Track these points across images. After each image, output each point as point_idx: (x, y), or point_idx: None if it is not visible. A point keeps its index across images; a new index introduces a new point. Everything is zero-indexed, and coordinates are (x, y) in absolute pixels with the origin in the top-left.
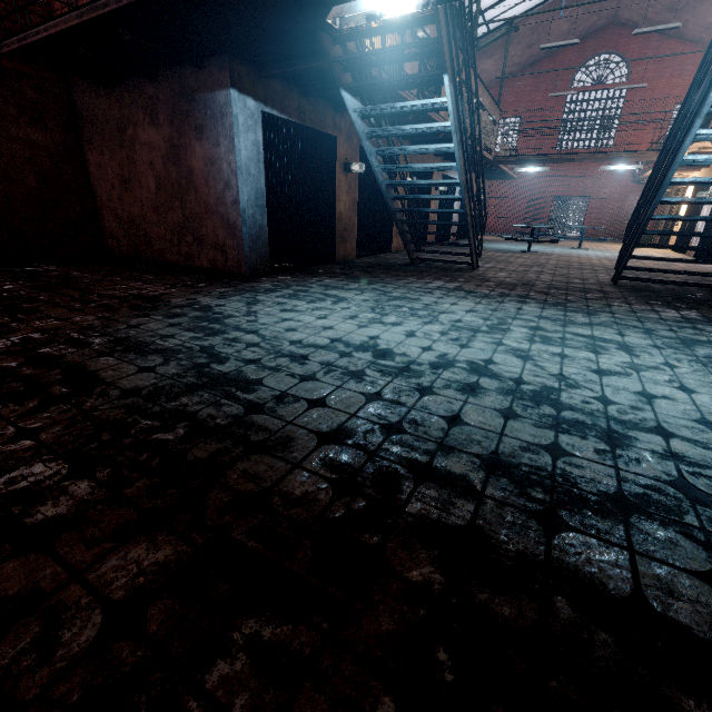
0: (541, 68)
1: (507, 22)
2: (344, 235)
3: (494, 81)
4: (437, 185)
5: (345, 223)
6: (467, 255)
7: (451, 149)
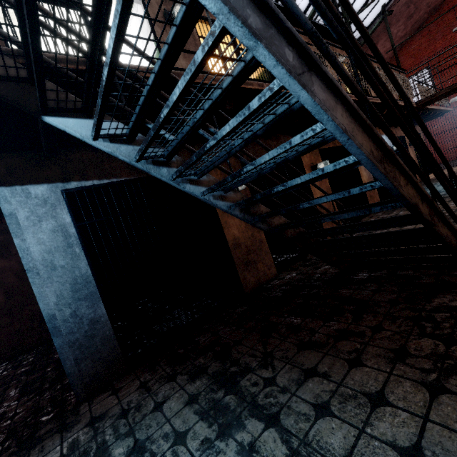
0: (429, 25)
1: (379, 13)
2: (249, 258)
3: (387, 59)
4: (317, 178)
5: (246, 245)
6: (447, 257)
7: (294, 100)
